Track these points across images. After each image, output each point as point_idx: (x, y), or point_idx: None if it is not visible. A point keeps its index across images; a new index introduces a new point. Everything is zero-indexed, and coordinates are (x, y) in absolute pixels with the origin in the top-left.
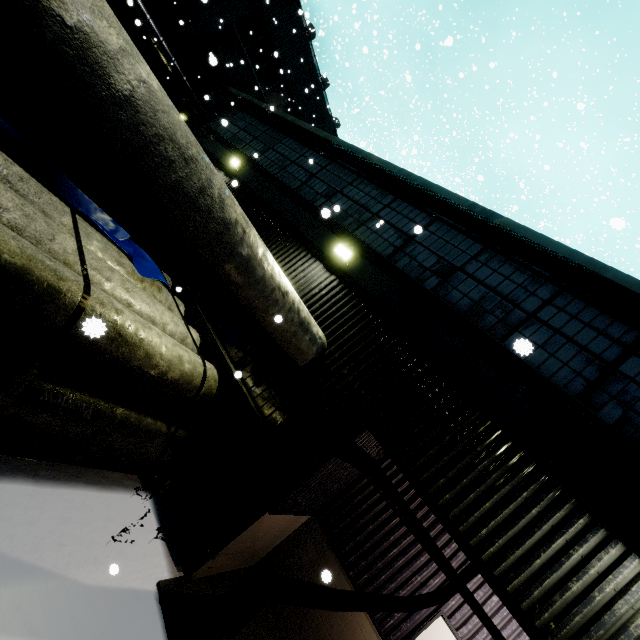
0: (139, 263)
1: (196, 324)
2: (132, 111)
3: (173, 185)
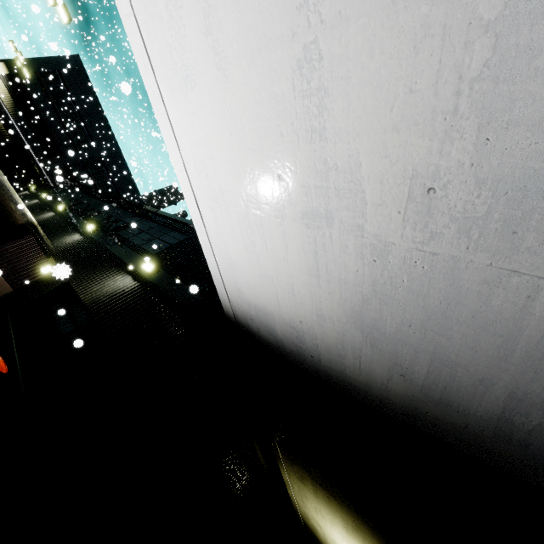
0: None
1: None
2: None
3: None
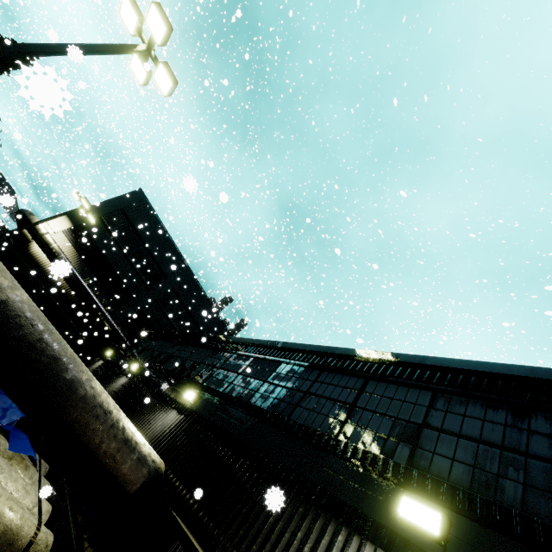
0: (15, 442)
1: (56, 501)
2: (5, 306)
3: (20, 337)
